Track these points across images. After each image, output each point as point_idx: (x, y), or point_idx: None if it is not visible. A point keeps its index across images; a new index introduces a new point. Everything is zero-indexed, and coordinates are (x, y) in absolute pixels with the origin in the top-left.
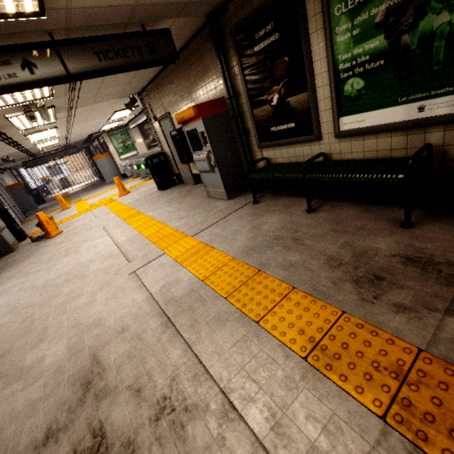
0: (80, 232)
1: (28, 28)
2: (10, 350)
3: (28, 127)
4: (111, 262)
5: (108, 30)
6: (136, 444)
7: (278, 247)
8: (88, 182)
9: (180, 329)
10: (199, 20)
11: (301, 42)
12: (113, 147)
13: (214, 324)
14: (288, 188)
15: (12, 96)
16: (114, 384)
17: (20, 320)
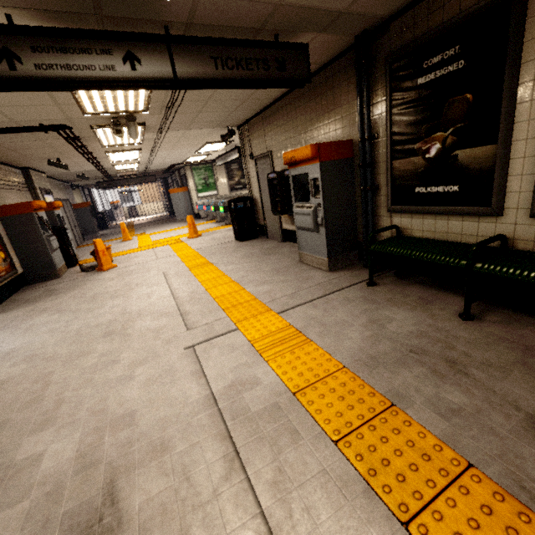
0: (136, 271)
1: (143, 15)
2: (7, 423)
3: (112, 143)
4: (165, 322)
5: (234, 35)
6: None
7: (421, 368)
8: (156, 216)
9: (255, 482)
10: (344, 42)
11: (502, 73)
12: (193, 182)
13: (317, 495)
14: (420, 273)
15: (104, 102)
16: None
17: (34, 377)
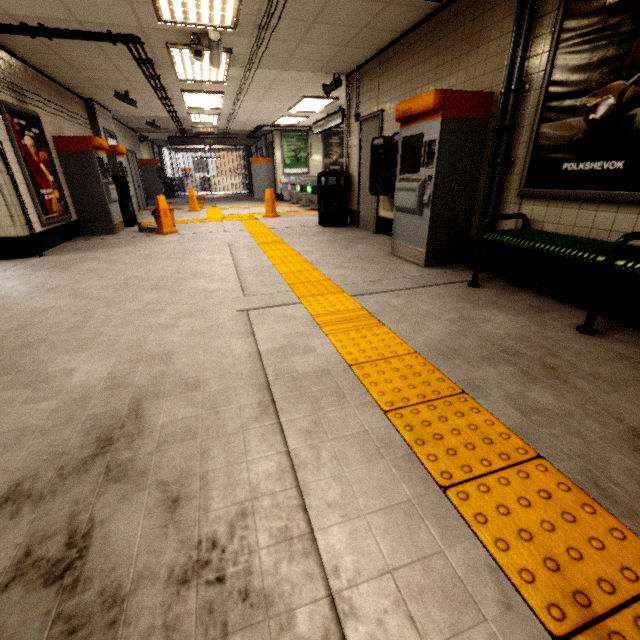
0: (198, 239)
1: None
2: (44, 342)
3: (190, 77)
4: (221, 286)
5: None
6: (126, 610)
7: (509, 368)
8: (232, 192)
9: (286, 427)
10: None
11: None
12: (281, 153)
13: (351, 449)
14: (541, 282)
15: (184, 4)
16: (143, 466)
17: (76, 310)
